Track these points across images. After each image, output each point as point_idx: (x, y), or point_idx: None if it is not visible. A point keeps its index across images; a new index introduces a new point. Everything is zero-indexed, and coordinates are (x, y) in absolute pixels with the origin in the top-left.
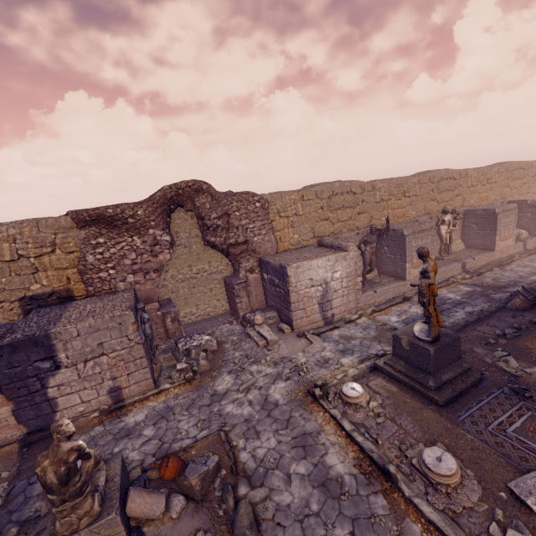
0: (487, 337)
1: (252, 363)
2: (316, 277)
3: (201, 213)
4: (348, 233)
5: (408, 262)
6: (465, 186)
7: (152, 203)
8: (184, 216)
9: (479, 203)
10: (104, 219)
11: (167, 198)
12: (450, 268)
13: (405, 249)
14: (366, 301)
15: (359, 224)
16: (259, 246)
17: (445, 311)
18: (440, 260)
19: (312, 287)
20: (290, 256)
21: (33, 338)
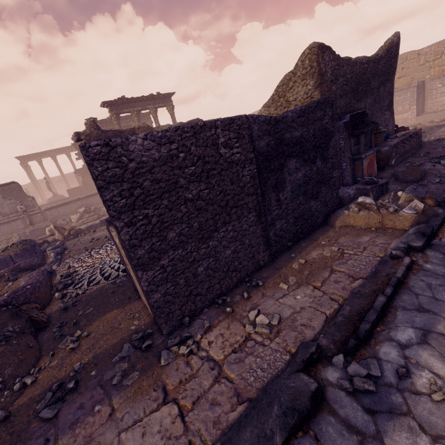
0: None
1: None
2: None
3: None
4: None
5: None
6: None
7: None
8: None
9: None
10: None
11: None
12: (436, 114)
13: None
14: None
15: (397, 86)
16: None
17: None
18: None
19: None
20: None
21: None
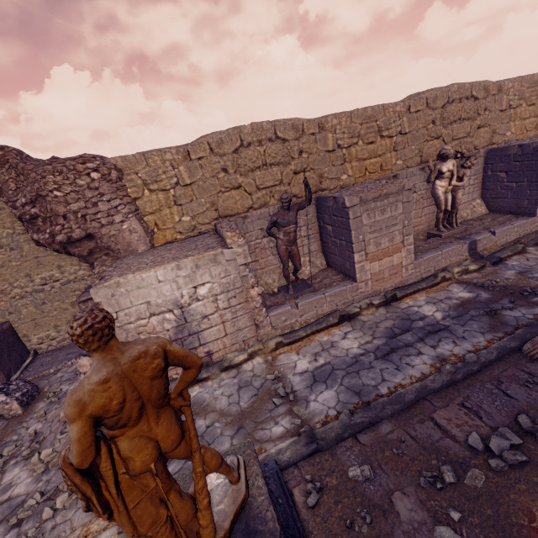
0: (446, 450)
1: (24, 458)
2: (156, 299)
3: (4, 199)
4: (267, 207)
5: (358, 252)
6: (496, 109)
7: None
8: None
9: (522, 135)
10: None
11: None
12: (445, 253)
13: (350, 230)
14: (279, 323)
15: (298, 189)
16: (114, 241)
17: (399, 350)
18: (436, 237)
19: (154, 316)
20: (149, 257)
21: None
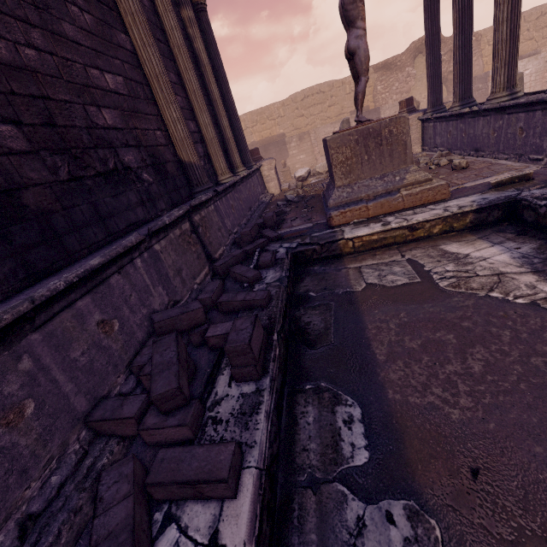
0: None
1: None
2: None
3: None
4: None
5: None
6: None
7: (409, 52)
8: (421, 60)
9: None
10: (386, 66)
11: (416, 47)
12: None
13: None
14: None
15: None
16: None
17: None
18: None
19: None
20: None
21: (375, 109)
